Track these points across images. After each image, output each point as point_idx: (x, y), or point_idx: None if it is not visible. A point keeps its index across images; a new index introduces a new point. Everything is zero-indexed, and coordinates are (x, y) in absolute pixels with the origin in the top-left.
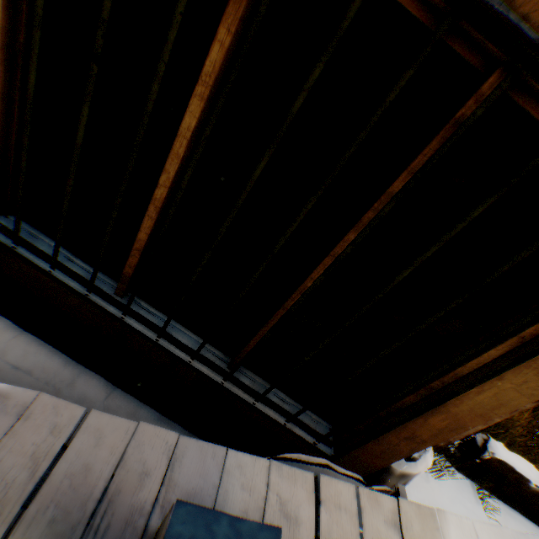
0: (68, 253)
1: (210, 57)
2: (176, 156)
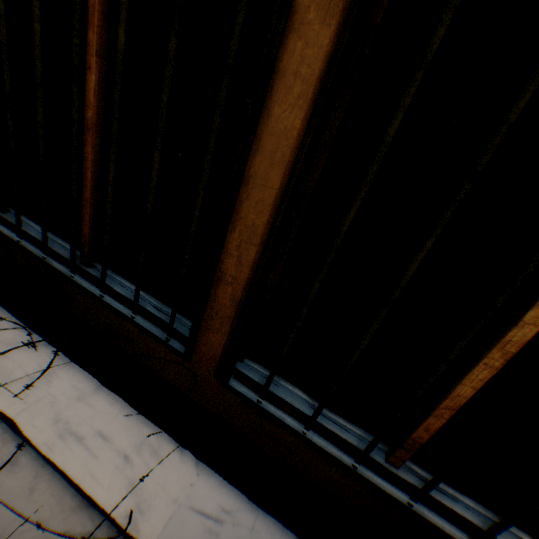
0: (312, 401)
1: None
2: None
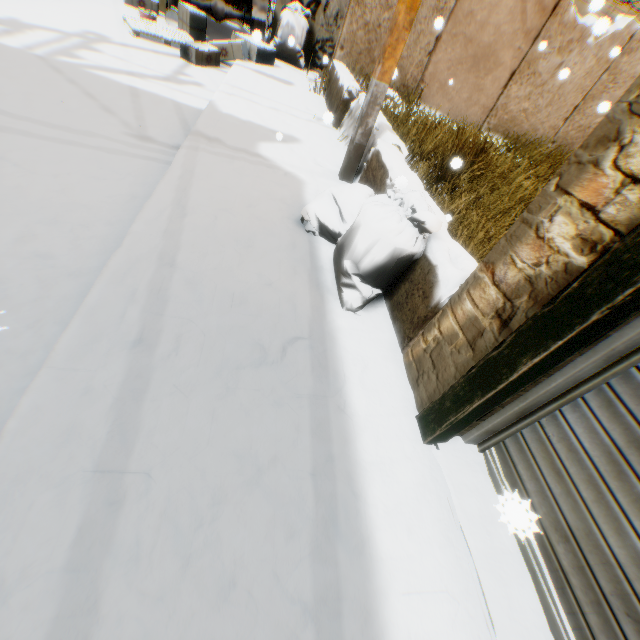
0: None
1: None
2: None
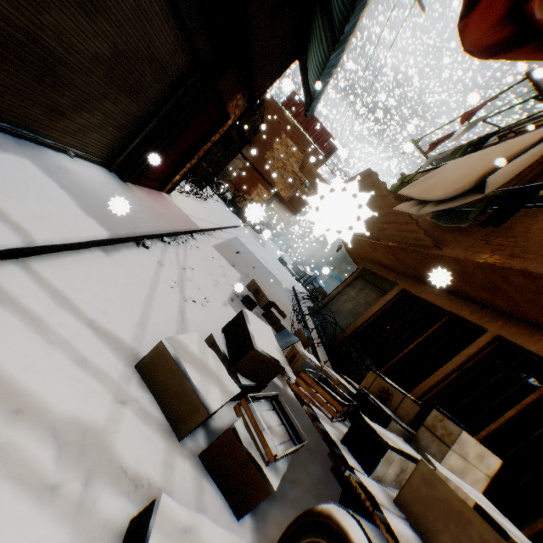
0: None
1: (523, 399)
2: (496, 422)
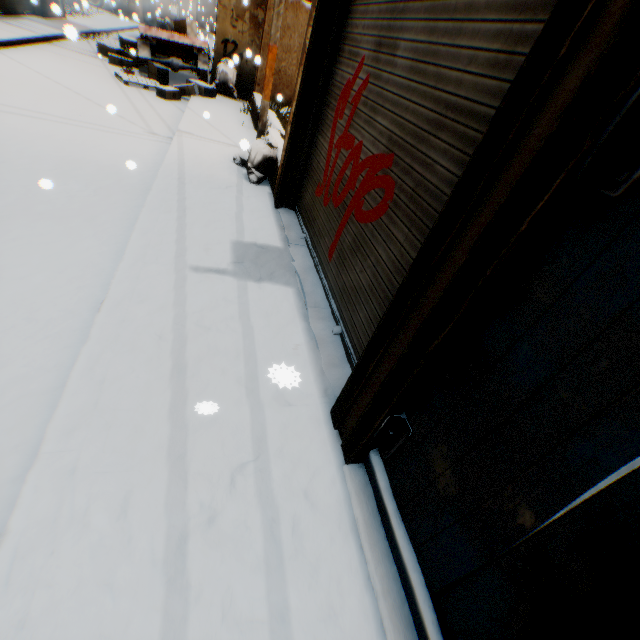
0: None
1: None
2: None
